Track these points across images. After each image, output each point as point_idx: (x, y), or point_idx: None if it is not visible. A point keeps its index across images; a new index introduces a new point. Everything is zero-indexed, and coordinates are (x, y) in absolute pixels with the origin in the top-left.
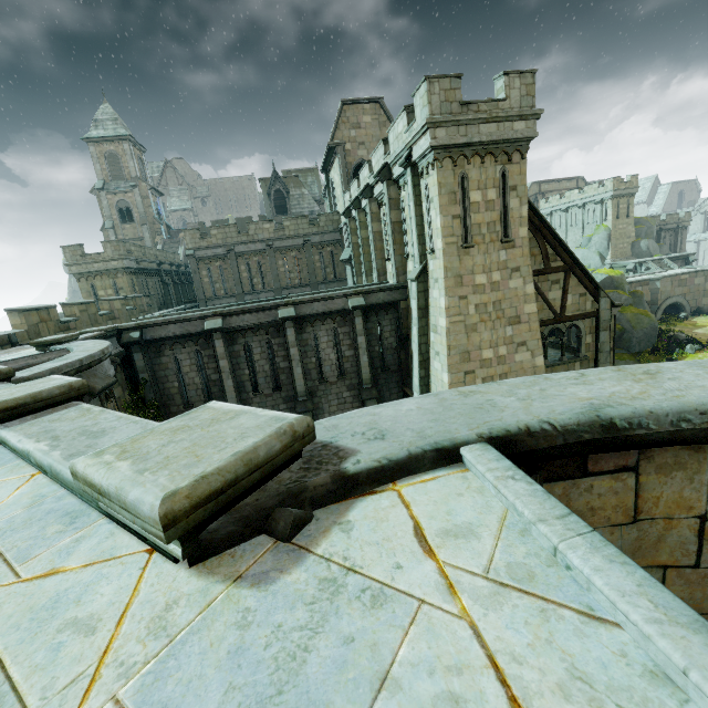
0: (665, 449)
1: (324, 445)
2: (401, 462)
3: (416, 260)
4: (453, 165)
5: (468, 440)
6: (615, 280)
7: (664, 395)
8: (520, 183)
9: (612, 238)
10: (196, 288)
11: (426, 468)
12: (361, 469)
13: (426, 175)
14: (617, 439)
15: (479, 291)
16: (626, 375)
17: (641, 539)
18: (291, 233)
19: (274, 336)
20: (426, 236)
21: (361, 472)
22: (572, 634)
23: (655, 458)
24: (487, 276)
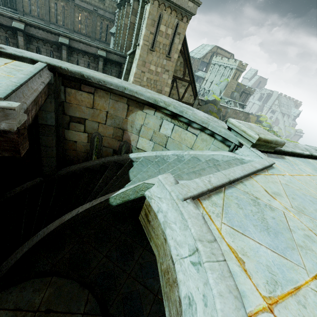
0: (101, 91)
1: (1, 47)
2: (18, 56)
3: (132, 46)
4: (158, 6)
5: (42, 61)
6: (216, 101)
7: (102, 77)
8: (182, 33)
9: (227, 86)
10: (17, 1)
11: (27, 62)
12: (4, 51)
13: (147, 4)
14: (87, 82)
15: (150, 72)
16: (106, 76)
17: (94, 113)
18: (87, 0)
19: (55, 51)
20: (139, 36)
21: (4, 52)
22: (17, 72)
23: (98, 93)
24: (156, 67)
